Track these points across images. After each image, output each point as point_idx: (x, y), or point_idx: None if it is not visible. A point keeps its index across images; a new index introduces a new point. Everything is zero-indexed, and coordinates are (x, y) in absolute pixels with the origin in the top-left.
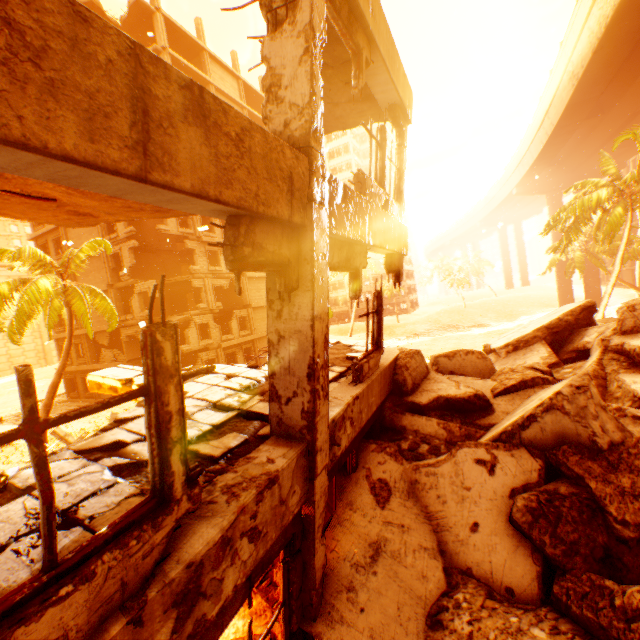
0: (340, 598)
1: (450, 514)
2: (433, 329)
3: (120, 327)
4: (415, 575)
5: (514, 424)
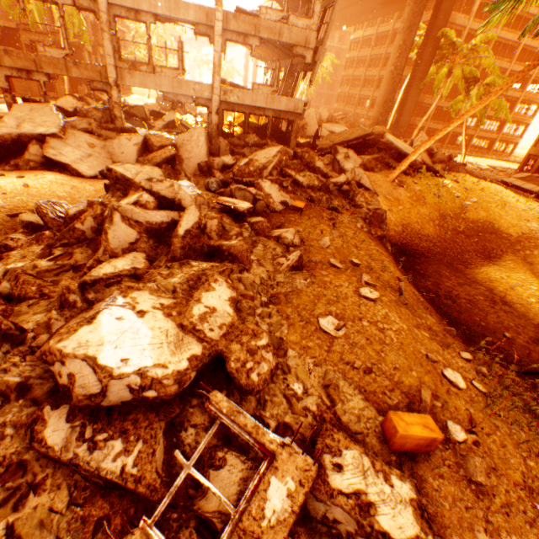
0: None
1: None
2: None
3: (20, 29)
4: None
5: None
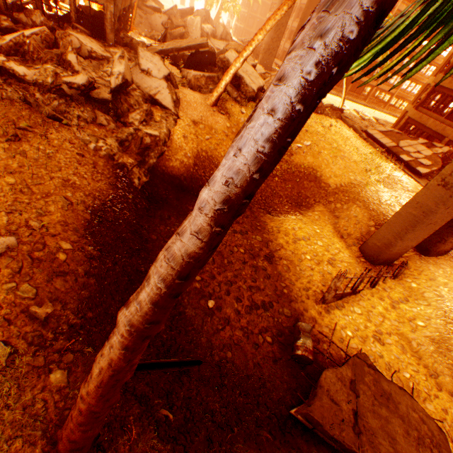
0: (137, 26)
1: (153, 24)
2: None
3: None
4: (148, 29)
5: (166, 11)
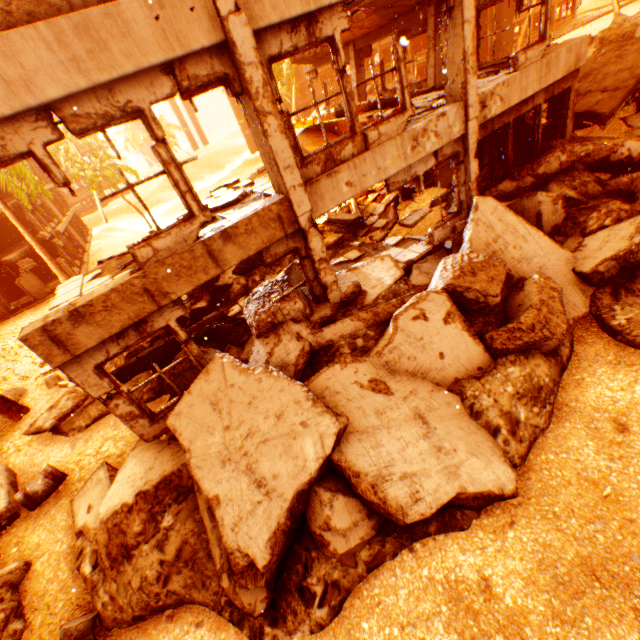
0: None
1: None
2: (175, 194)
3: None
4: None
5: None
